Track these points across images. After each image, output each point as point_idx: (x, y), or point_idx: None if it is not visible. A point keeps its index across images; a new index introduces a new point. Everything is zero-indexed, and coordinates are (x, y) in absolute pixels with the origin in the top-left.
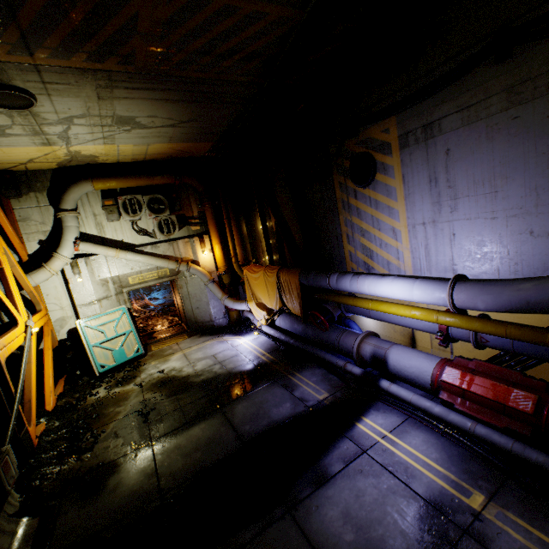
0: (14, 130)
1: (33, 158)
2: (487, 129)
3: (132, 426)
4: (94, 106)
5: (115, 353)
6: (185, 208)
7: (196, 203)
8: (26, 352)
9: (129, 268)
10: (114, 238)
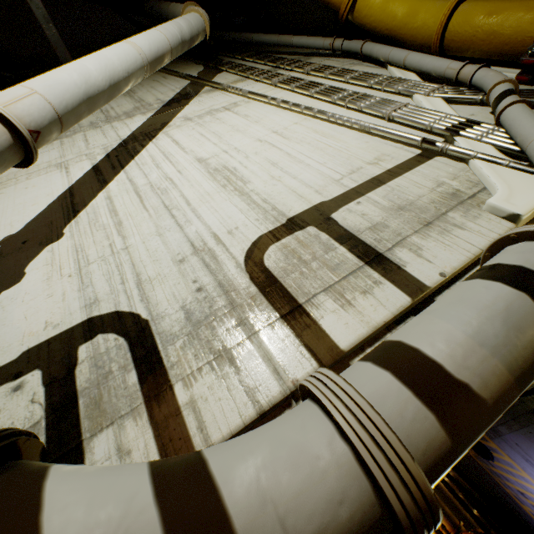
0: None
1: None
2: (523, 435)
3: None
4: None
5: None
6: None
7: None
8: None
9: None
10: None
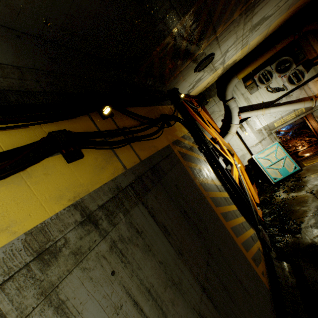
0: (203, 76)
1: (208, 82)
2: None
3: None
4: (240, 32)
5: (280, 171)
6: (307, 54)
7: (317, 43)
8: (241, 178)
9: (273, 118)
10: (257, 102)
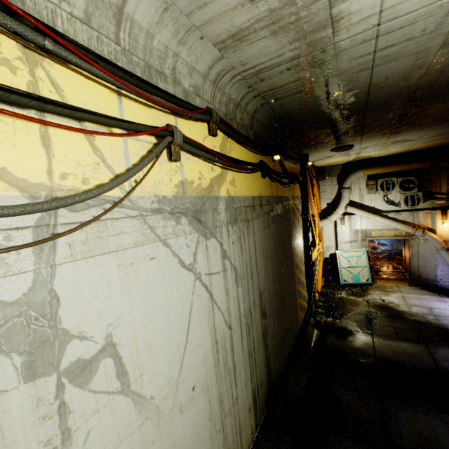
0: (335, 155)
1: (336, 161)
2: None
3: (361, 320)
4: (382, 141)
5: (353, 276)
6: (433, 185)
7: (445, 181)
8: (317, 261)
9: (374, 226)
10: (368, 204)
